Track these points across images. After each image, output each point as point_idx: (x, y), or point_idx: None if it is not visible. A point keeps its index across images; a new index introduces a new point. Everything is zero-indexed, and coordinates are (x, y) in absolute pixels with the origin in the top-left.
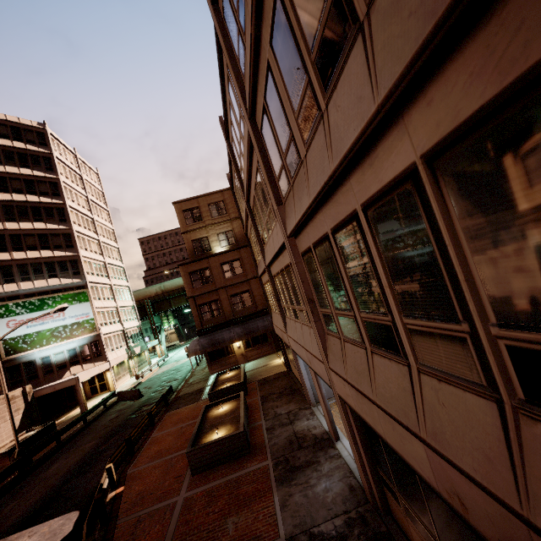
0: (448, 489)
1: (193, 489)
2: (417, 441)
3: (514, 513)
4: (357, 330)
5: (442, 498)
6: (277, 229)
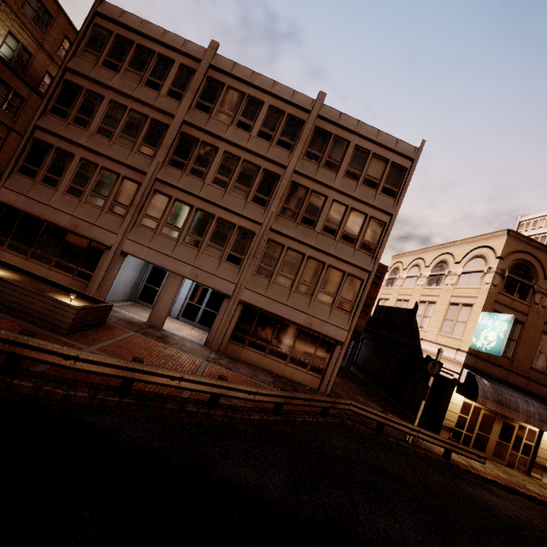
0: (308, 323)
1: (92, 344)
2: (304, 314)
3: (326, 322)
4: (291, 284)
5: (303, 326)
6: (249, 207)
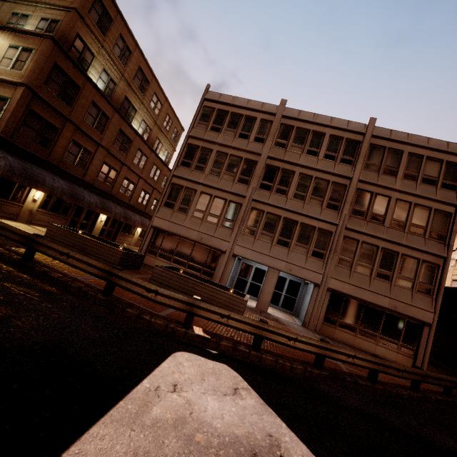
0: (392, 306)
1: None
2: (387, 298)
3: (410, 305)
4: (370, 272)
5: (388, 308)
6: (325, 212)
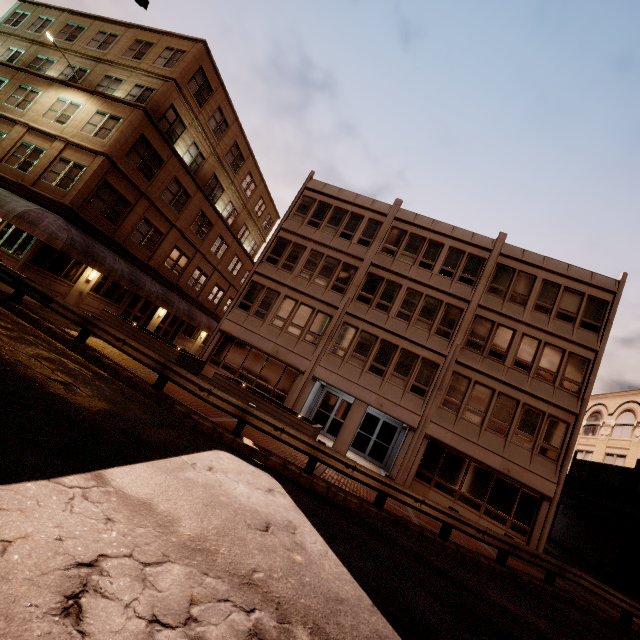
0: (504, 468)
1: None
2: (499, 457)
3: (527, 469)
4: (481, 421)
5: (498, 471)
6: (433, 339)
